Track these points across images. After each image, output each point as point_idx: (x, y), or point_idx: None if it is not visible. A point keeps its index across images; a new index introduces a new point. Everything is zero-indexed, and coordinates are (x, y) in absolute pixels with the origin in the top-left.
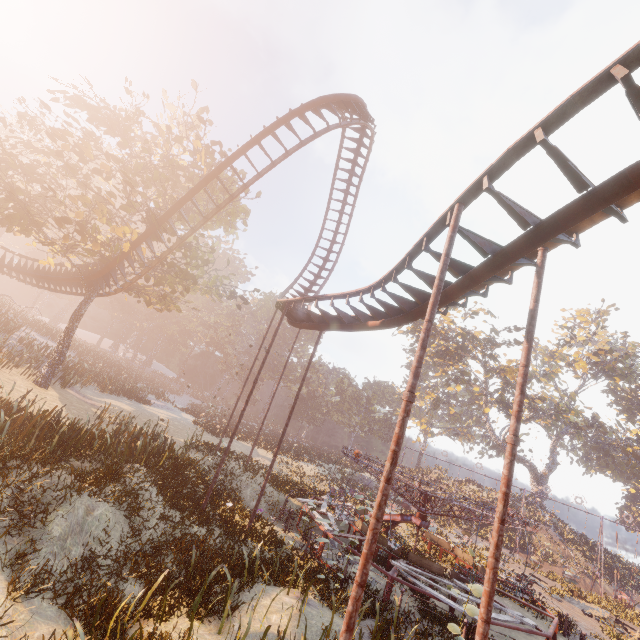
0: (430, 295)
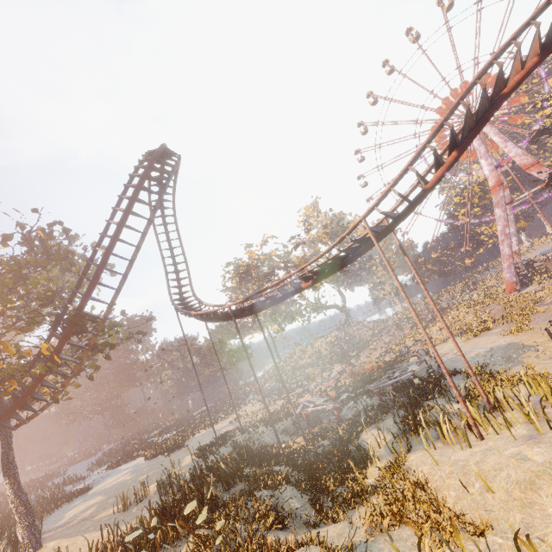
0: (342, 256)
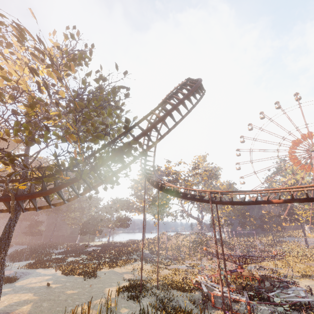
0: None
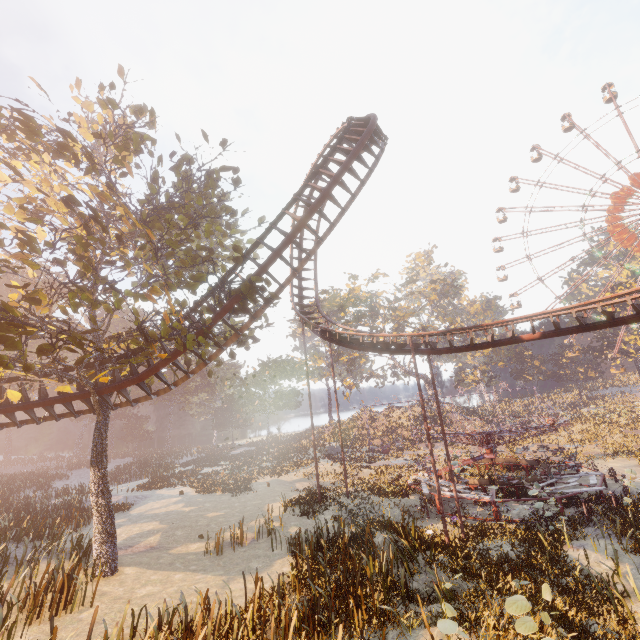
0: (610, 313)
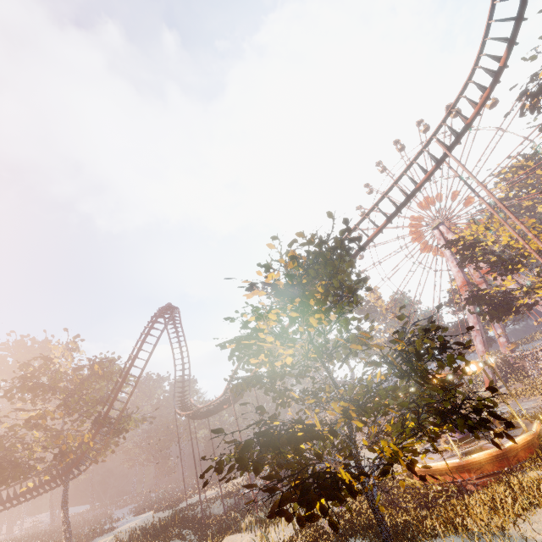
0: None
